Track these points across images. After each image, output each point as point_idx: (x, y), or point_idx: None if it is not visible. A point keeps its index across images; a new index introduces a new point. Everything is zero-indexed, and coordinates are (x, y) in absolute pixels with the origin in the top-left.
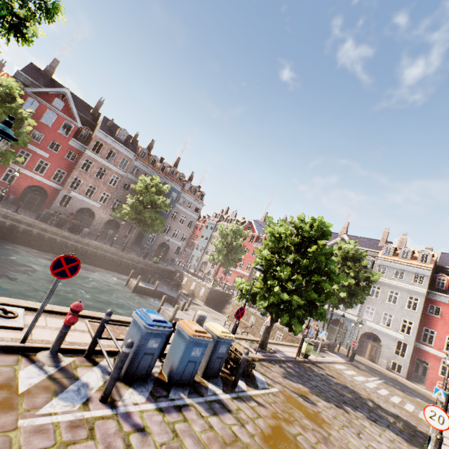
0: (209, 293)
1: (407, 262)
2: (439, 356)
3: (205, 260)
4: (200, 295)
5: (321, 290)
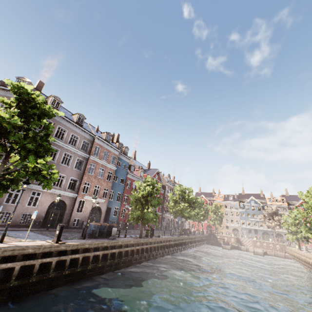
0: (236, 240)
1: (279, 204)
2: None
3: None
4: (232, 241)
5: None
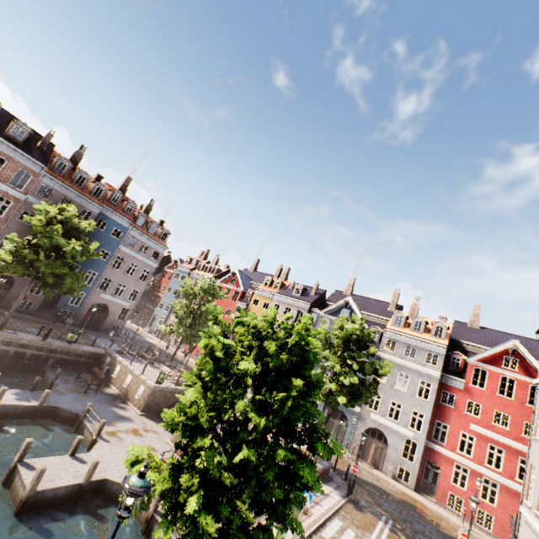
0: (150, 395)
1: (420, 337)
2: (452, 458)
3: (171, 323)
4: (137, 397)
5: (295, 474)
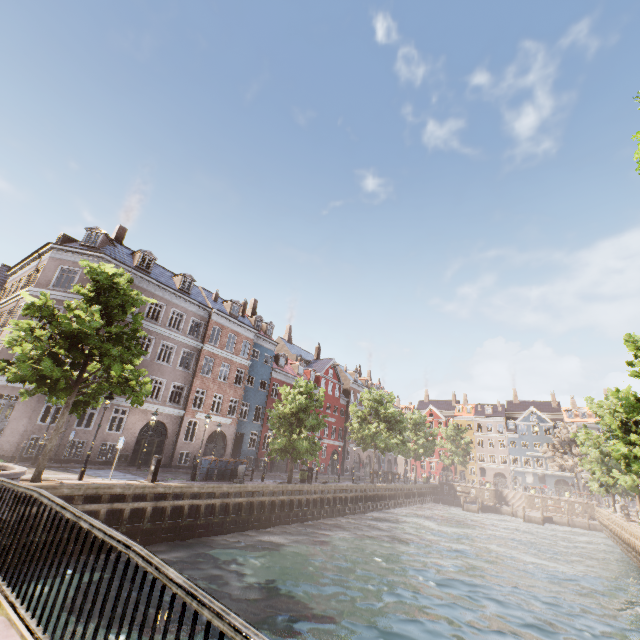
0: (495, 494)
1: (589, 421)
2: None
3: None
4: (487, 498)
5: None
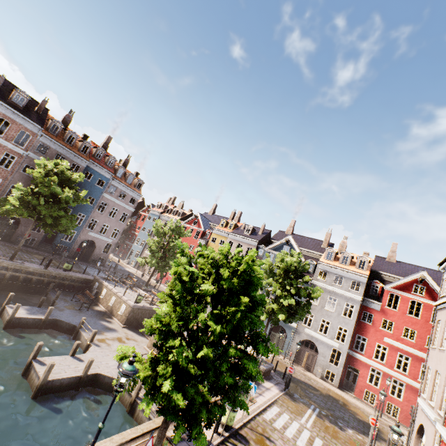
0: (130, 312)
1: (346, 268)
2: (369, 363)
3: (145, 256)
4: (120, 313)
5: (243, 367)
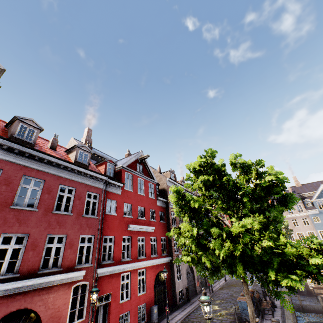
0: None
1: None
2: None
3: None
4: None
5: None
